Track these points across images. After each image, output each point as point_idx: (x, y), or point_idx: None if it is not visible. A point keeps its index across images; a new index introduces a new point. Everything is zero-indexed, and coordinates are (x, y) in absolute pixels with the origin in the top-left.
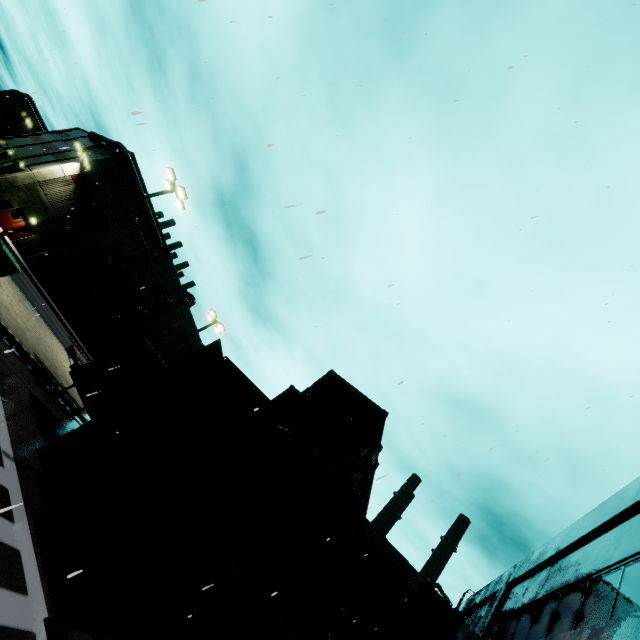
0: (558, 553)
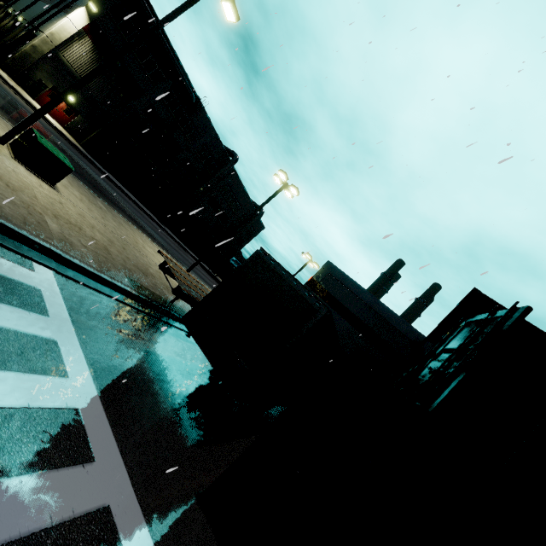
0: None
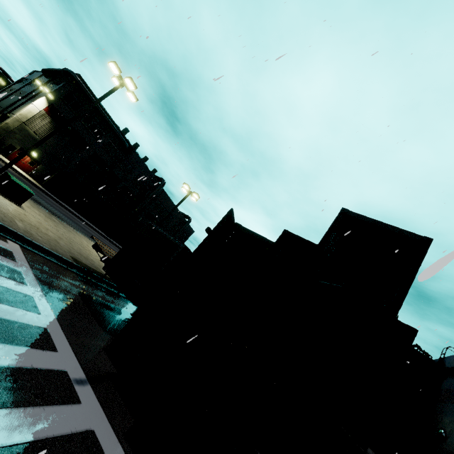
0: None
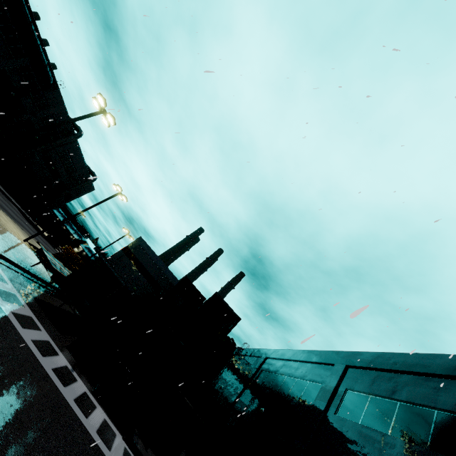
0: (289, 359)
